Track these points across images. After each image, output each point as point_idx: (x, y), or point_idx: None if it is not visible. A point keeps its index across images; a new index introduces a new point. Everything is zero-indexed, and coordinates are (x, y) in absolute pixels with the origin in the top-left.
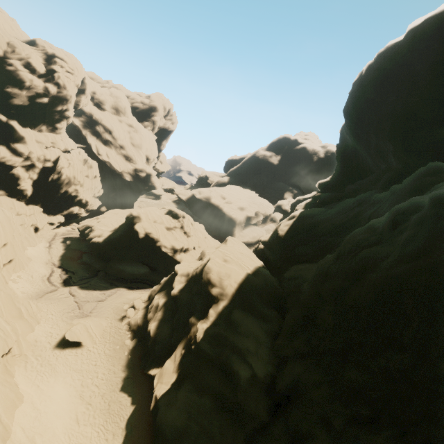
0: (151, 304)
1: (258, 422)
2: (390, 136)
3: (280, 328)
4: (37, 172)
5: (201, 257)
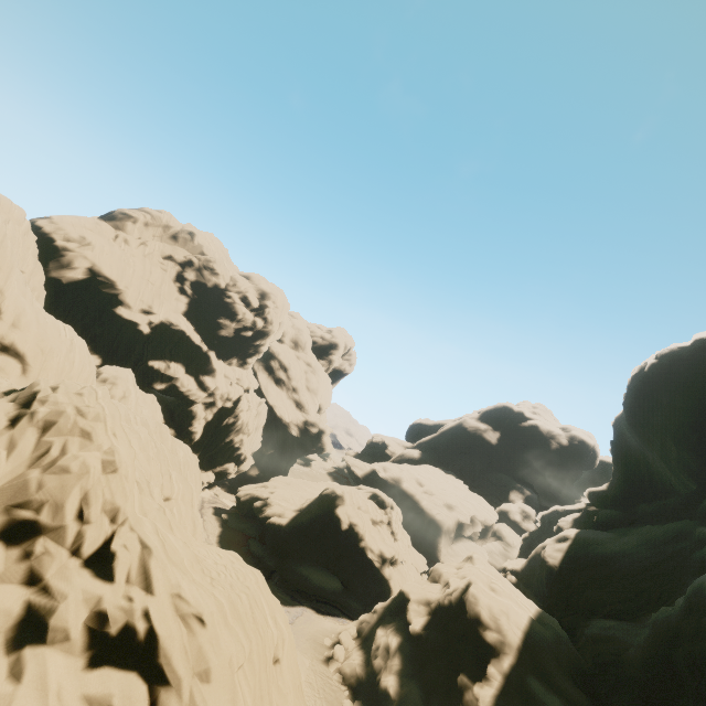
0: (374, 642)
1: None
2: (701, 451)
3: None
4: (214, 412)
5: (435, 578)
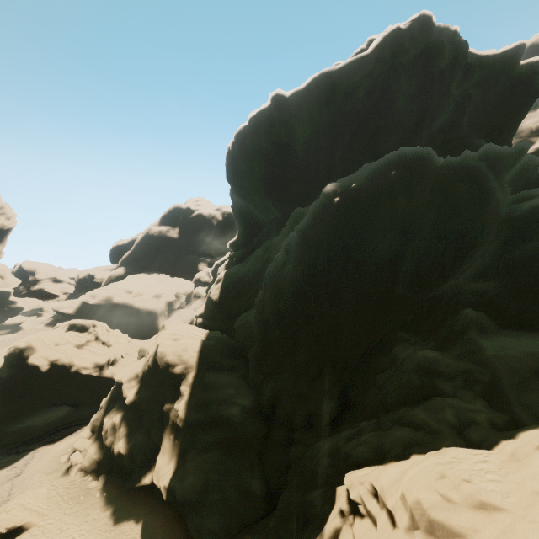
0: (103, 430)
1: (261, 436)
2: (267, 194)
3: (248, 369)
4: None
5: (142, 355)
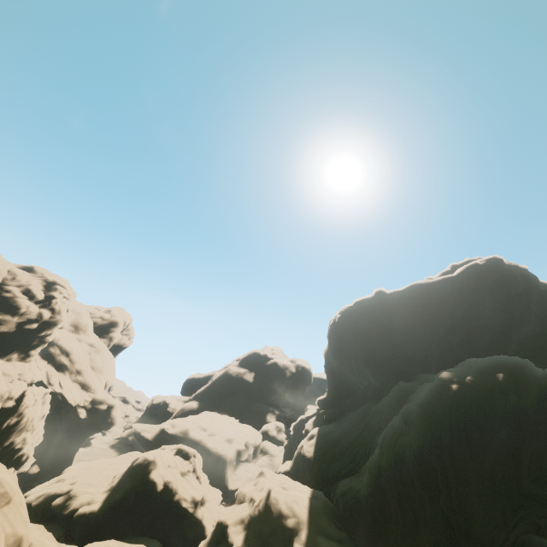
0: None
1: None
2: (367, 362)
3: (356, 546)
4: None
5: (241, 500)
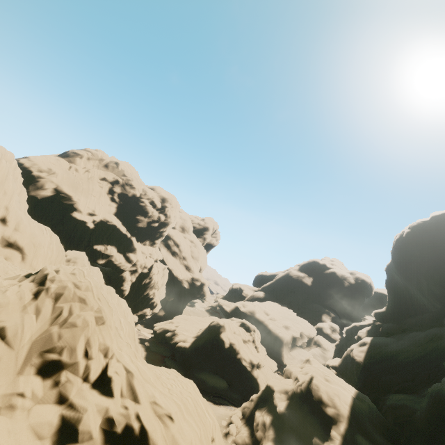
0: (255, 421)
1: None
2: (442, 284)
3: None
4: (136, 276)
5: (287, 375)
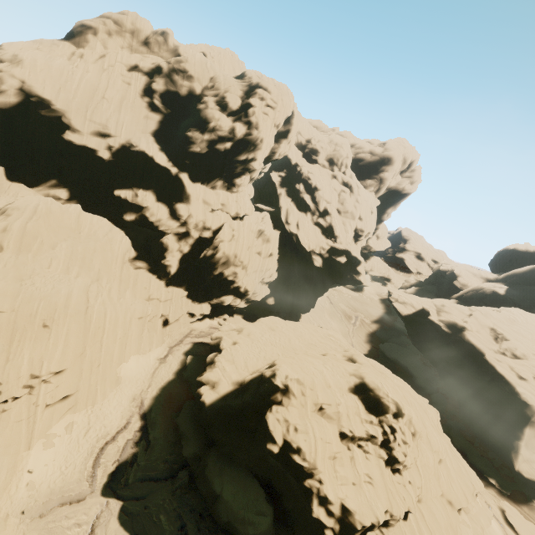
0: None
1: None
2: None
3: None
4: (190, 243)
5: None
